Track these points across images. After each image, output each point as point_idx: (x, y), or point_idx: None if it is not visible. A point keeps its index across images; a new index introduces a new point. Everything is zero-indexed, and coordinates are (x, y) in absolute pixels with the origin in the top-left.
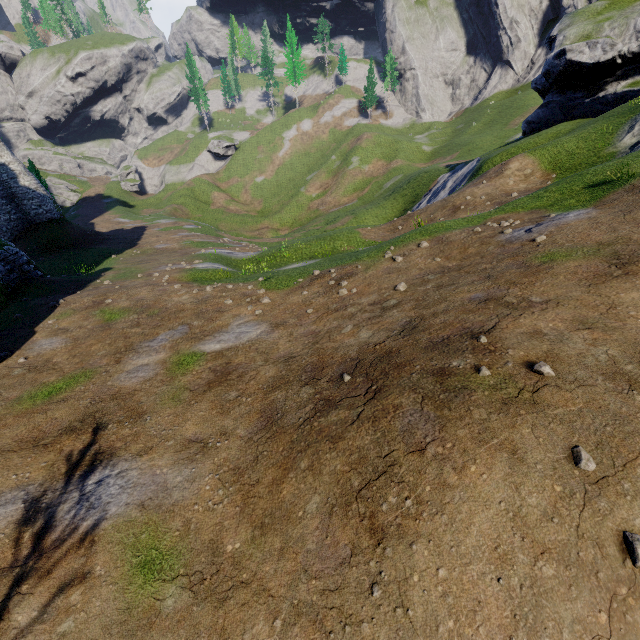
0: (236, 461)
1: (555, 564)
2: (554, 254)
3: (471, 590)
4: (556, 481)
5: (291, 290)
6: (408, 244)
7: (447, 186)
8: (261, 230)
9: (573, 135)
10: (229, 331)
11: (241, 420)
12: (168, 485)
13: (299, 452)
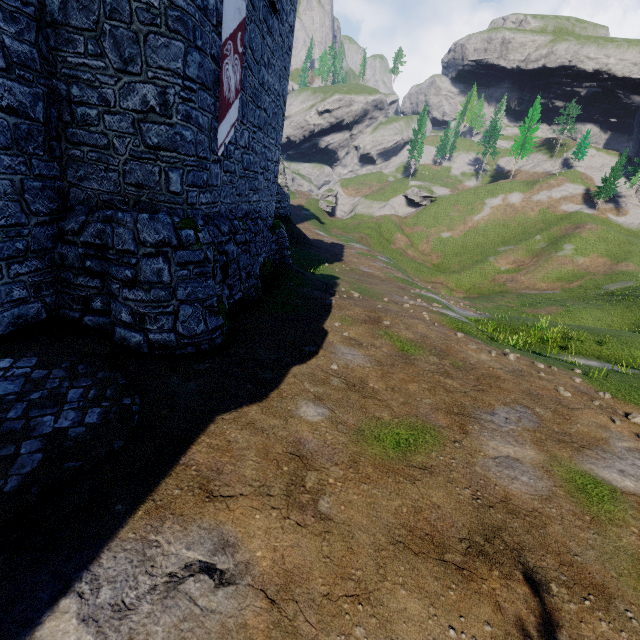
0: None
1: None
2: None
3: None
4: None
5: None
6: None
7: None
8: (435, 284)
9: None
10: (621, 456)
11: None
12: None
13: None
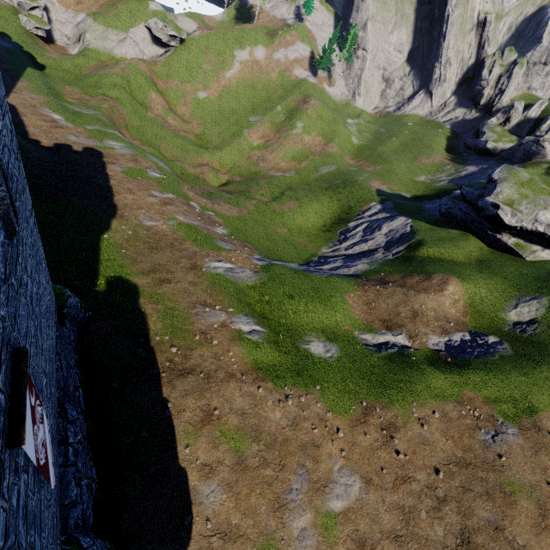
0: None
1: None
2: (513, 485)
3: None
4: None
5: (352, 422)
6: (424, 404)
7: (383, 230)
8: (203, 167)
9: (485, 281)
10: (337, 481)
11: None
12: None
13: None
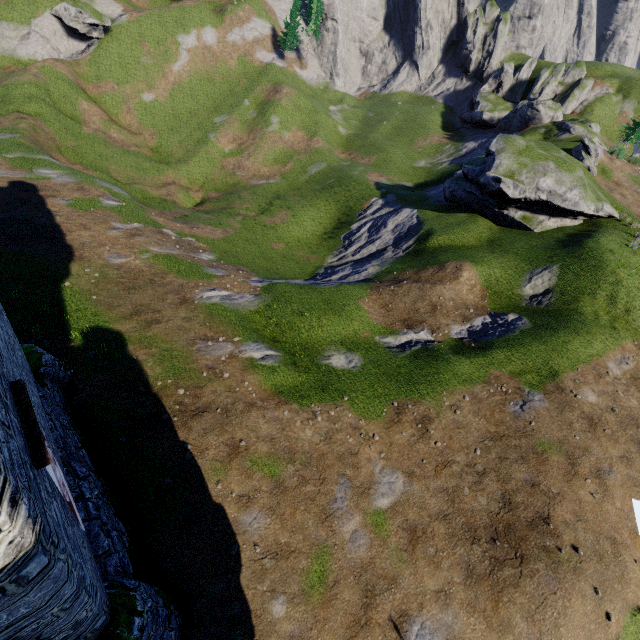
0: (467, 599)
1: (594, 624)
2: (544, 444)
3: (577, 638)
4: (593, 601)
5: (387, 424)
6: (454, 392)
7: (389, 226)
8: (169, 187)
9: (498, 261)
10: (380, 481)
11: (451, 571)
12: (449, 624)
13: (499, 592)
